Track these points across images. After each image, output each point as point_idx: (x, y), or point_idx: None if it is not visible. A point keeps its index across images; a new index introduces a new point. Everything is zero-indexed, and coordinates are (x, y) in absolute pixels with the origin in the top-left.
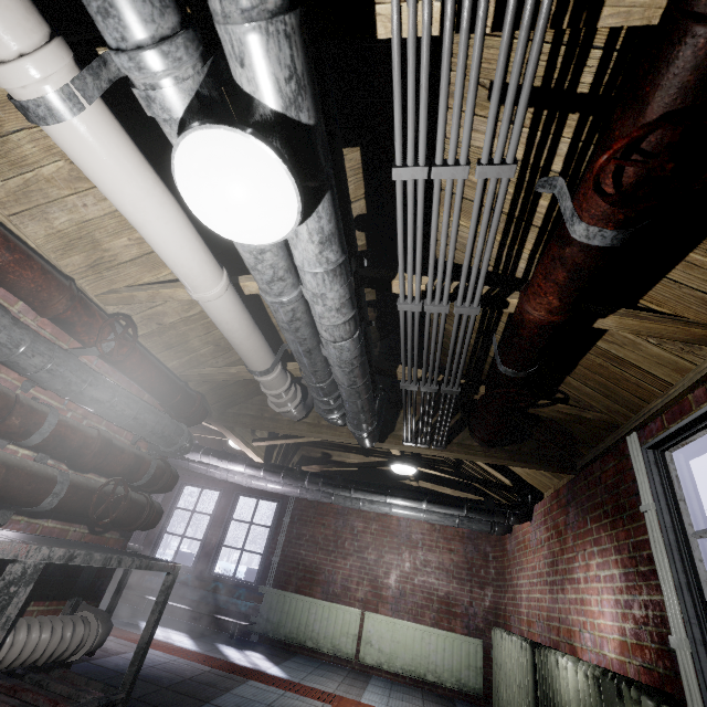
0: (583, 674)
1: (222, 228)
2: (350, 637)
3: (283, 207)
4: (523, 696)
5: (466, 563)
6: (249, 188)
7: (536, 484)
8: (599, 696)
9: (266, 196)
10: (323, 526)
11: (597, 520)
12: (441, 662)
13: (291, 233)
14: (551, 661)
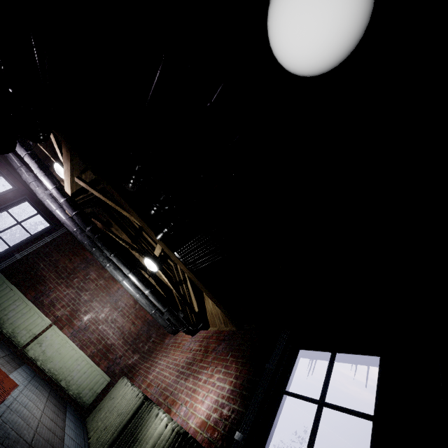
0: (172, 428)
1: (286, 23)
2: (30, 334)
3: (334, 56)
4: (117, 421)
5: (136, 335)
6: (341, 18)
7: (211, 320)
8: (174, 443)
9: (340, 37)
10: (69, 260)
11: (235, 357)
12: (77, 378)
13: (306, 78)
14: (154, 412)
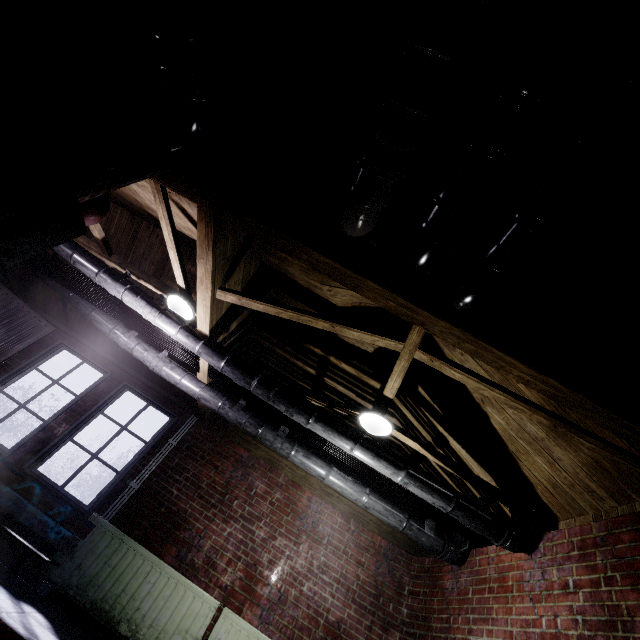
0: None
1: None
2: (188, 639)
3: None
4: None
5: (374, 588)
6: None
7: (556, 504)
8: None
9: None
10: (215, 469)
11: None
12: None
13: None
14: None
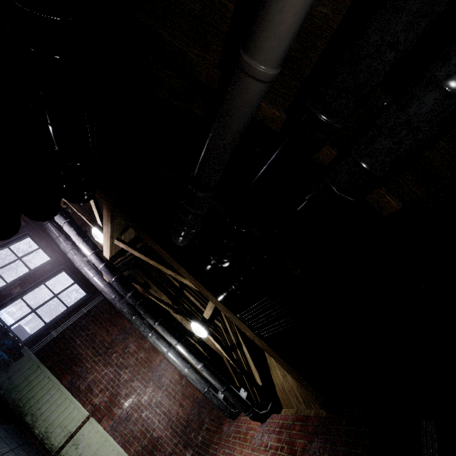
0: None
1: None
2: (65, 432)
3: None
4: None
5: (186, 421)
6: None
7: (283, 399)
8: None
9: None
10: (107, 331)
11: None
12: None
13: None
14: None
